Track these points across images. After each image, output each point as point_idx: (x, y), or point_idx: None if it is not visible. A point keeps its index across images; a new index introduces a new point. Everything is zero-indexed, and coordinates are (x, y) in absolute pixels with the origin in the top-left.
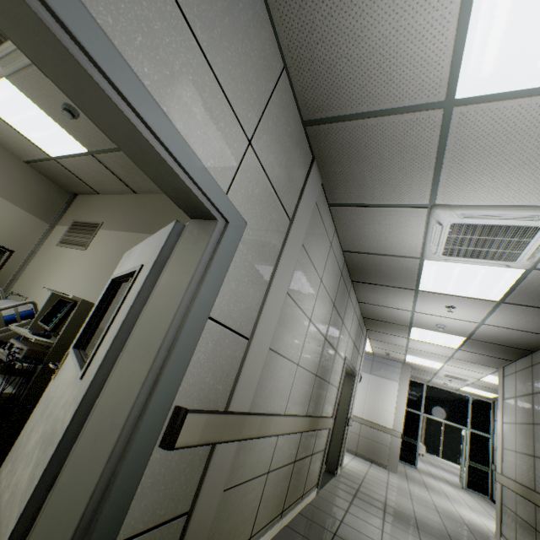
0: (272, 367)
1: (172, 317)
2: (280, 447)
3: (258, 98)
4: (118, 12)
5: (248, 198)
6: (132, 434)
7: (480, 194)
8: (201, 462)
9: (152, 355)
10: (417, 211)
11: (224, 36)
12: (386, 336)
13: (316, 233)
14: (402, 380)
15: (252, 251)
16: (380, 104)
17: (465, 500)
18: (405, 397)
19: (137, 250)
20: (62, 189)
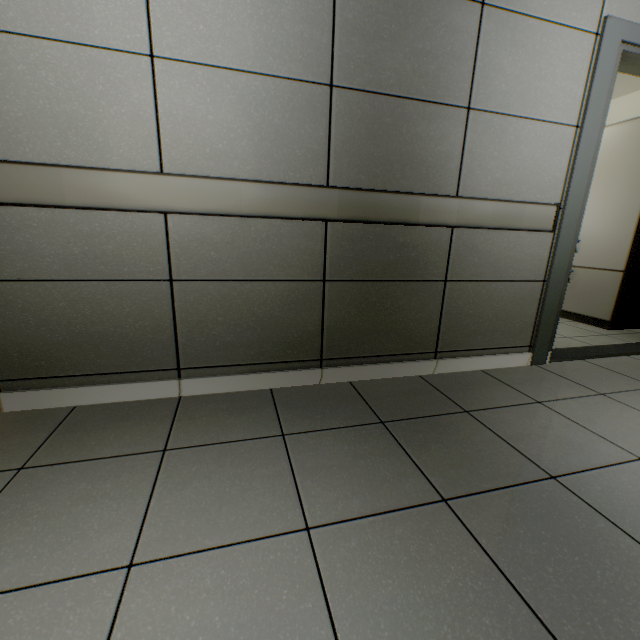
0: None
1: None
2: (202, 243)
3: None
4: None
5: None
6: None
7: None
8: None
9: None
10: None
11: None
12: None
13: None
14: None
15: None
16: None
17: None
18: None
19: None
20: None
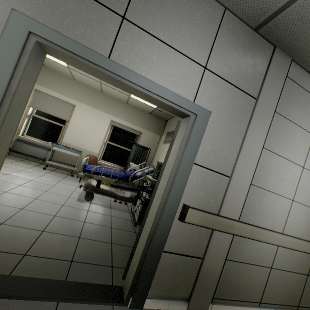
0: (257, 197)
1: (173, 163)
2: (282, 256)
3: (206, 41)
4: (129, 56)
5: (210, 98)
6: (163, 209)
7: None
8: (205, 236)
9: (167, 179)
10: None
11: (175, 28)
12: None
13: (295, 99)
14: None
15: (221, 126)
16: None
17: None
18: None
19: None
20: (162, 120)
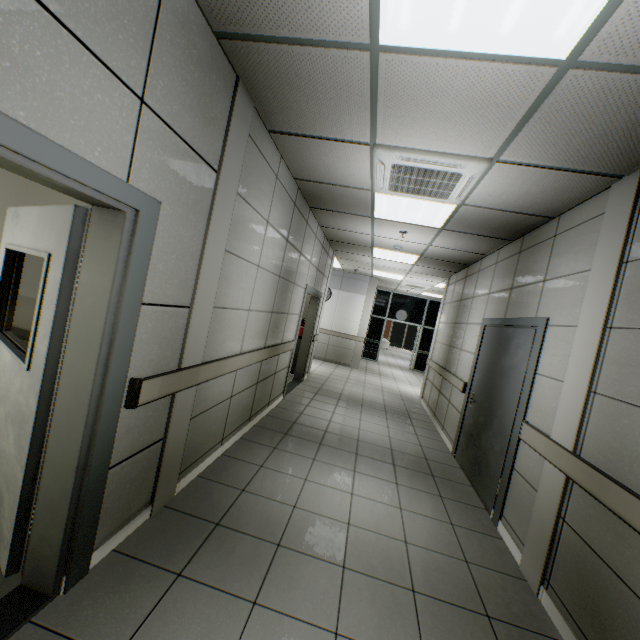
0: (220, 322)
1: (105, 317)
2: (240, 377)
3: (139, 29)
4: None
5: (157, 171)
6: (99, 407)
7: (414, 139)
8: (165, 407)
9: (96, 351)
10: (361, 148)
11: None
12: (353, 255)
13: (255, 172)
14: (369, 293)
15: (175, 226)
16: (304, 32)
17: (408, 379)
18: (370, 308)
19: (29, 217)
20: None
